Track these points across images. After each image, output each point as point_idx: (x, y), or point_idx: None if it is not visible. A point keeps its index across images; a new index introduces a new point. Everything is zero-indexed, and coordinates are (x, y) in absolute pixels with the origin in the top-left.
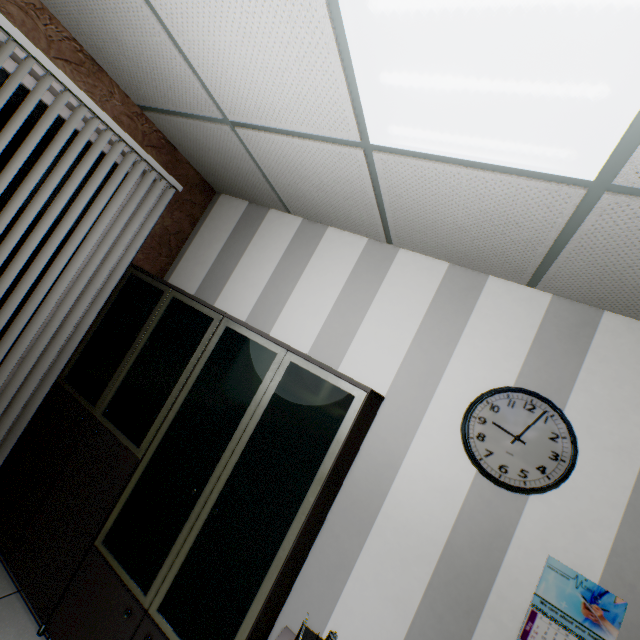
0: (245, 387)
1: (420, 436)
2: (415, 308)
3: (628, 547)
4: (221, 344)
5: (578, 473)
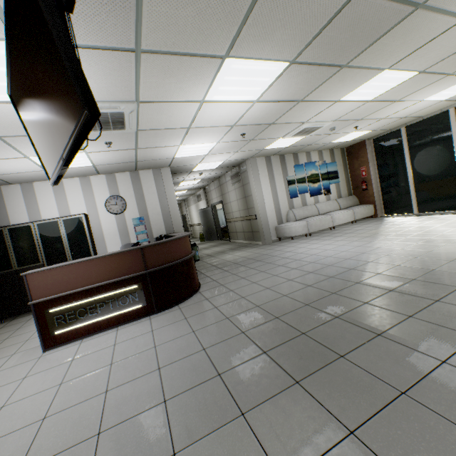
0: (56, 232)
1: (101, 216)
2: (79, 192)
3: (140, 209)
4: (40, 228)
5: (128, 204)
